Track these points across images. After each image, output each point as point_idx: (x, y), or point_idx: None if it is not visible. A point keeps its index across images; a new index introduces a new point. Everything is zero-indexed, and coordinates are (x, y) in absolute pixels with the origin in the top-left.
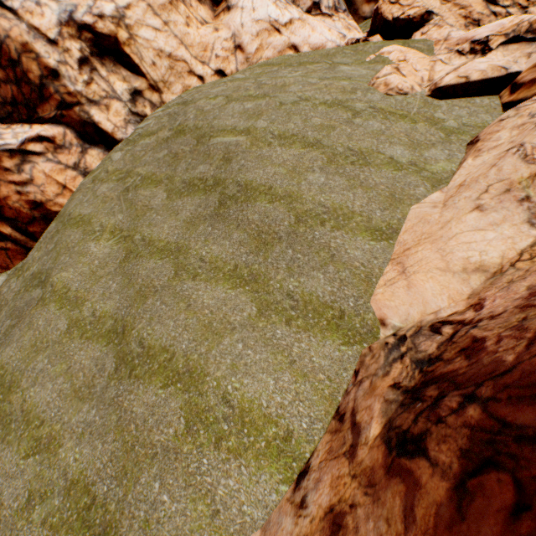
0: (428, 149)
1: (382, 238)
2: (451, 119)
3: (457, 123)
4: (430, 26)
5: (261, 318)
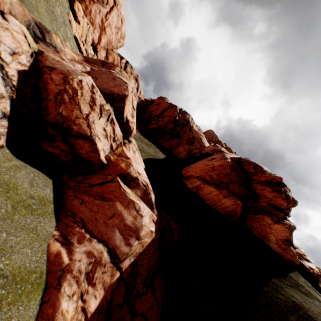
0: (72, 41)
1: (64, 39)
2: (75, 44)
3: (75, 46)
4: (78, 26)
5: (46, 13)
